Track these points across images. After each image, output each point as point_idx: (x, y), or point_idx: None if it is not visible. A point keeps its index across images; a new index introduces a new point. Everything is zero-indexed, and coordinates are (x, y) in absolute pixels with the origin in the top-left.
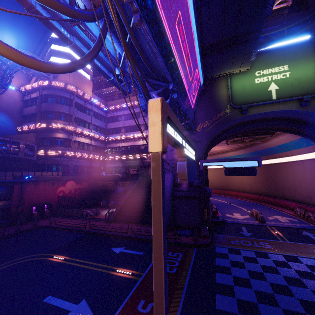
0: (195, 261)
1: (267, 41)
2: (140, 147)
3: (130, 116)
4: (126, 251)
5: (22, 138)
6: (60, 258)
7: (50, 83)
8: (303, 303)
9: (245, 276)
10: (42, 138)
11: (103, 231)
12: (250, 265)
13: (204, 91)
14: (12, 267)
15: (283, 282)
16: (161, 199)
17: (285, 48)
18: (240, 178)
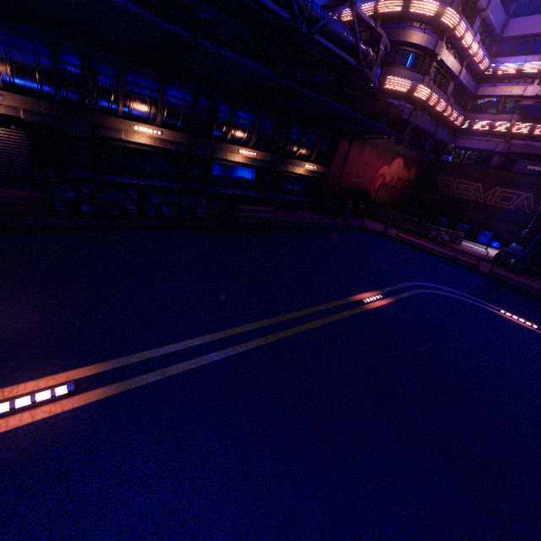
0: None
1: None
2: None
3: None
4: None
5: None
6: (524, 321)
7: None
8: None
9: None
10: None
11: (536, 291)
12: None
13: None
14: (438, 298)
15: None
16: None
17: None
18: None
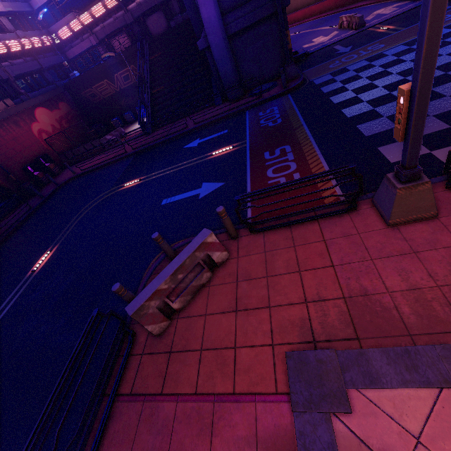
0: (297, 103)
1: None
2: None
3: None
4: (204, 140)
5: None
6: (134, 182)
7: None
8: (440, 68)
9: (365, 83)
10: None
11: (154, 142)
12: (367, 72)
13: None
14: (90, 213)
15: (412, 65)
16: None
17: None
18: None
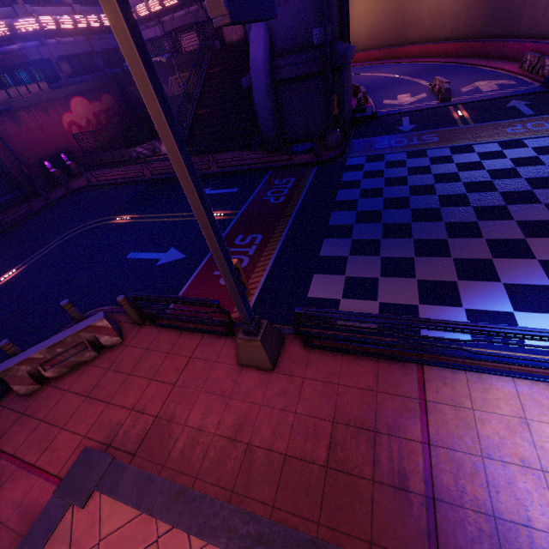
0: (313, 183)
1: None
2: None
3: None
4: (213, 192)
5: None
6: (126, 218)
7: None
8: (443, 198)
9: (379, 186)
10: None
11: (173, 174)
12: (392, 171)
13: None
14: (72, 239)
15: (430, 181)
16: (136, 53)
17: None
18: (436, 2)
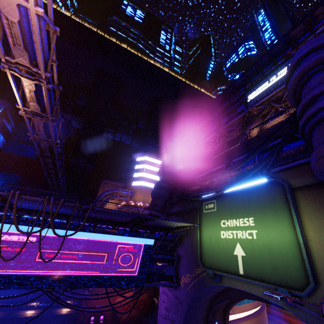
0: None
1: (241, 172)
2: None
3: None
4: None
5: None
6: None
7: (126, 203)
8: None
9: None
10: None
11: None
12: None
13: (188, 232)
14: None
15: None
16: None
17: (248, 190)
18: None
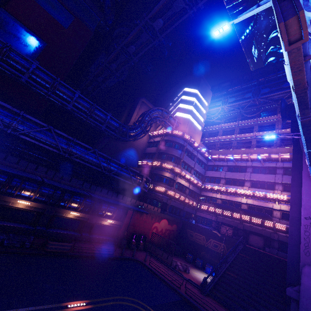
0: None
1: None
2: (241, 205)
3: (233, 168)
4: None
5: (142, 171)
6: None
7: (172, 131)
8: None
9: None
10: (153, 173)
11: (202, 308)
12: None
13: None
14: (125, 308)
15: None
16: None
17: None
18: None
